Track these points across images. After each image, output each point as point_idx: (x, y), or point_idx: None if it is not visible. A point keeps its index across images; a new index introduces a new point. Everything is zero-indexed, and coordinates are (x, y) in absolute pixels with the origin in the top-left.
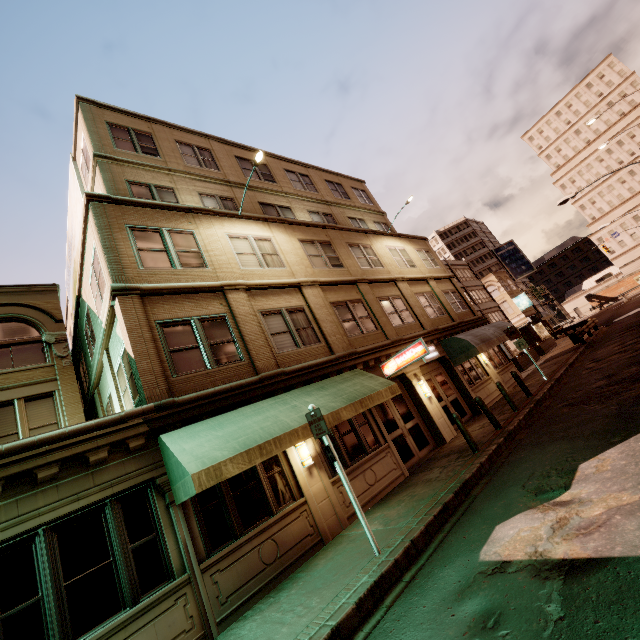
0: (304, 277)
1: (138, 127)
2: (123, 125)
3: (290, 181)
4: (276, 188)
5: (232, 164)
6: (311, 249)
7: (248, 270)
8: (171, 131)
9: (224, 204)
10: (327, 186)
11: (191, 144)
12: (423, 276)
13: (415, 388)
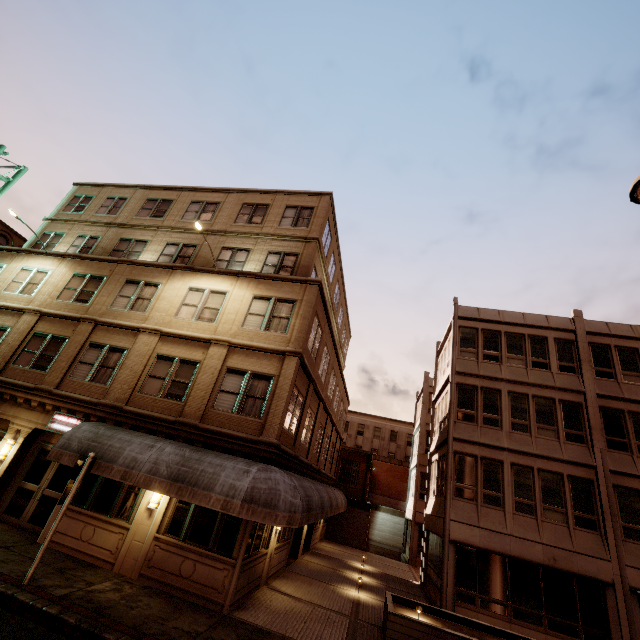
0: (38, 305)
1: (92, 193)
2: (84, 194)
3: (184, 213)
4: (157, 223)
5: (135, 207)
6: (76, 282)
7: (6, 293)
8: (113, 190)
9: (88, 242)
10: (237, 211)
11: (117, 197)
12: (203, 336)
13: (1, 441)
